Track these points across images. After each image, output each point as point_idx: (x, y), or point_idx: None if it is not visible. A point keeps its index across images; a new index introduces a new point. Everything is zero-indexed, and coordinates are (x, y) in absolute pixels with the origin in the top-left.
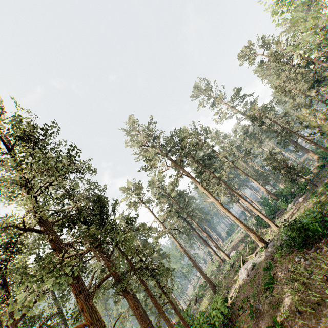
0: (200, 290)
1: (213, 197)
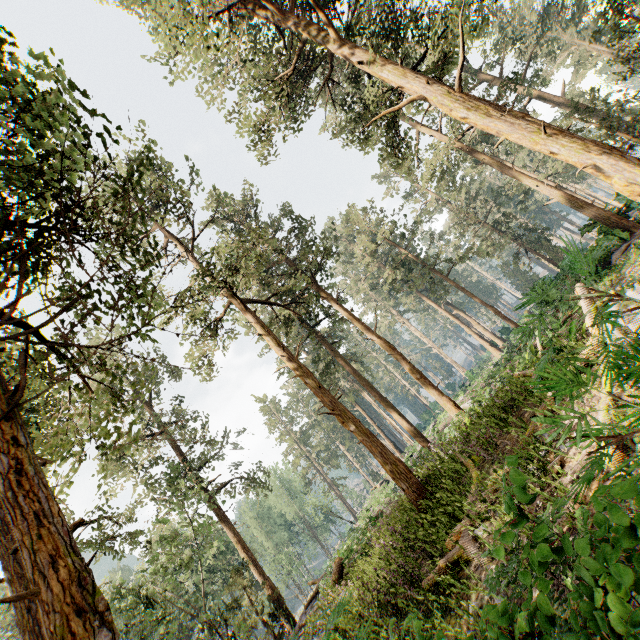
0: (355, 540)
1: (427, 77)
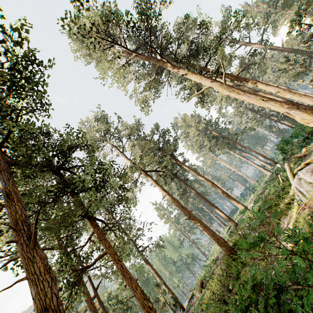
0: (207, 271)
1: (211, 79)
